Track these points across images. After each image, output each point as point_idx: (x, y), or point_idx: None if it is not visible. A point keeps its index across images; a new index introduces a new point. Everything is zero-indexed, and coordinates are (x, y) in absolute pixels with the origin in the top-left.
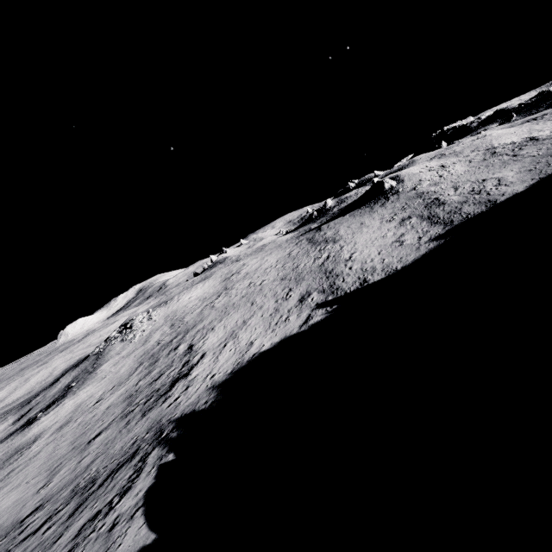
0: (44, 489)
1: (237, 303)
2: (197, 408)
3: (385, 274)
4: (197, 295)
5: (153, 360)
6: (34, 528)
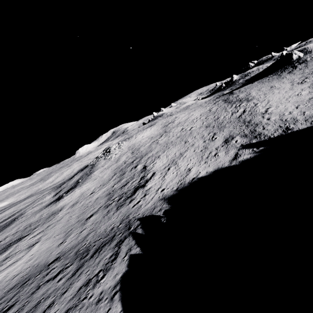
0: (61, 245)
1: (174, 141)
2: (154, 213)
3: (311, 123)
4: (147, 135)
5: (122, 172)
6: (54, 274)
